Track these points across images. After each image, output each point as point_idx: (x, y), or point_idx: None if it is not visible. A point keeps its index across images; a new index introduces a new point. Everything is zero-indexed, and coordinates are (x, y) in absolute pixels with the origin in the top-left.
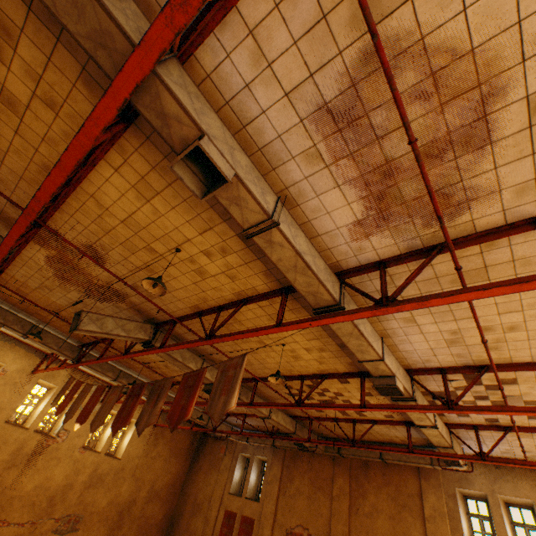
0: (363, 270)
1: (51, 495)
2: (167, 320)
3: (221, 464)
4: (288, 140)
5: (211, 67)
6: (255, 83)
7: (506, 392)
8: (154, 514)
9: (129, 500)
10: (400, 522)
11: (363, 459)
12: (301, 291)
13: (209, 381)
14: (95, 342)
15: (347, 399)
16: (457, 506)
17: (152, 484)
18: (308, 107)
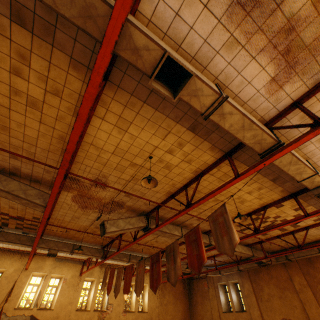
0: (282, 115)
1: None
2: (151, 209)
3: (209, 294)
4: (211, 40)
5: (150, 13)
6: (182, 9)
7: None
8: None
9: None
10: None
11: (306, 258)
12: (248, 144)
13: None
14: (110, 242)
15: (283, 219)
16: None
17: None
18: (222, 7)
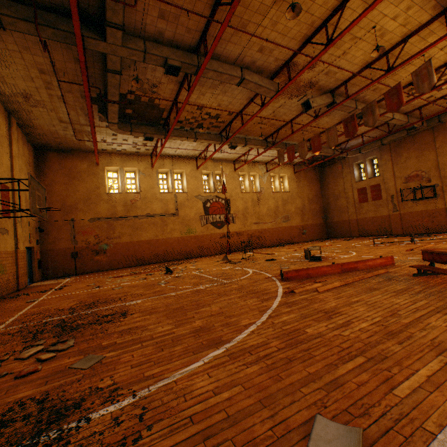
0: None
1: (273, 212)
2: (337, 86)
3: (342, 174)
4: None
5: None
6: None
7: None
8: (315, 208)
9: (302, 206)
10: None
11: None
12: None
13: (360, 111)
14: (274, 132)
15: None
16: None
17: (307, 198)
18: None
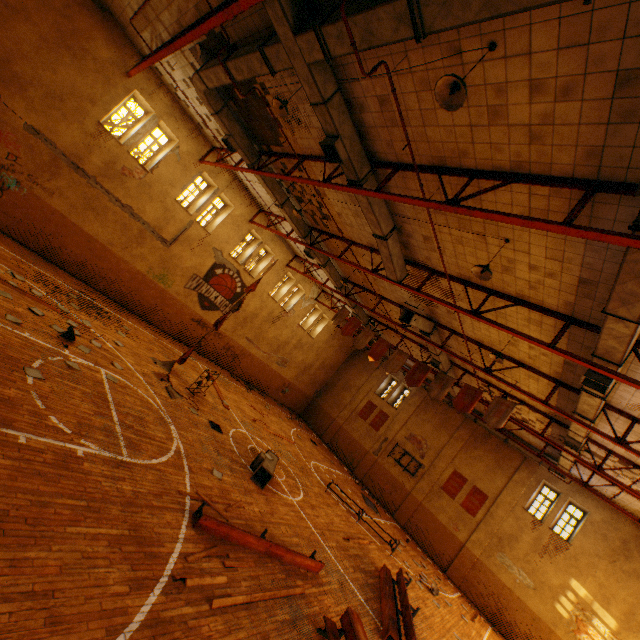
0: (620, 413)
1: (279, 344)
2: (445, 326)
3: (373, 373)
4: None
5: None
6: None
7: (637, 477)
8: (319, 376)
9: (310, 363)
10: (492, 472)
11: (487, 431)
12: (578, 406)
13: (439, 360)
14: (360, 286)
15: (519, 413)
16: (537, 486)
17: (324, 360)
18: None
